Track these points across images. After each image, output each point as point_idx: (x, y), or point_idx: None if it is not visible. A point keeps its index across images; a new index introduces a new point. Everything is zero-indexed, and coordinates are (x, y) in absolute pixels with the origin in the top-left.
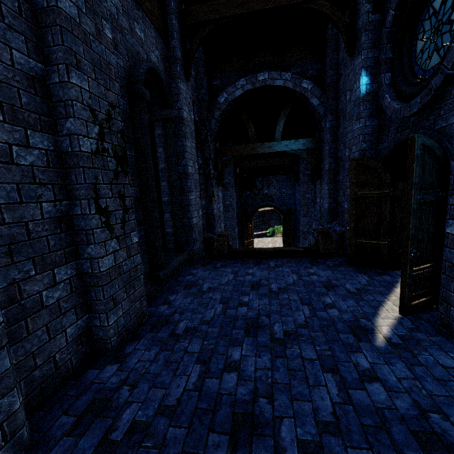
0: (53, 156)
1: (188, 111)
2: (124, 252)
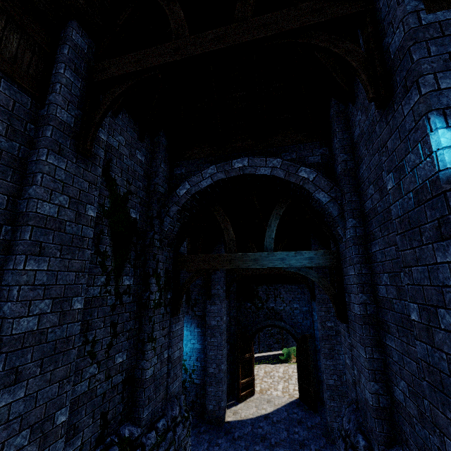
0: None
1: (70, 202)
2: None
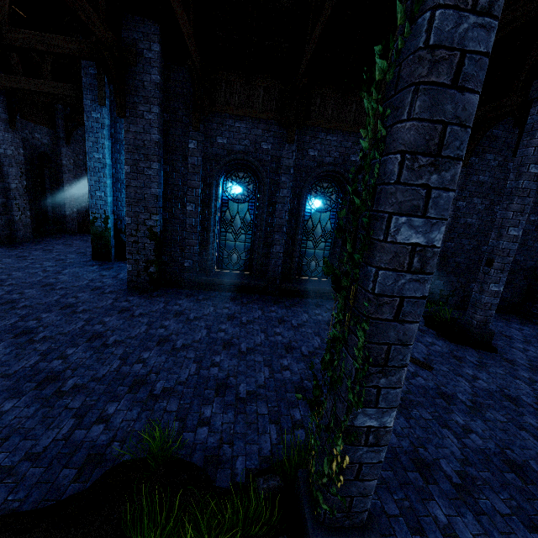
0: (3, 188)
1: (68, 160)
2: (24, 217)
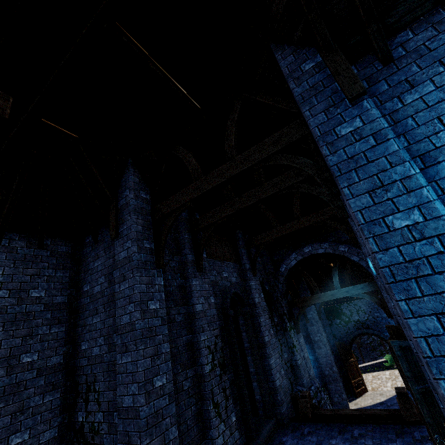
0: (195, 377)
1: (258, 295)
2: (228, 431)
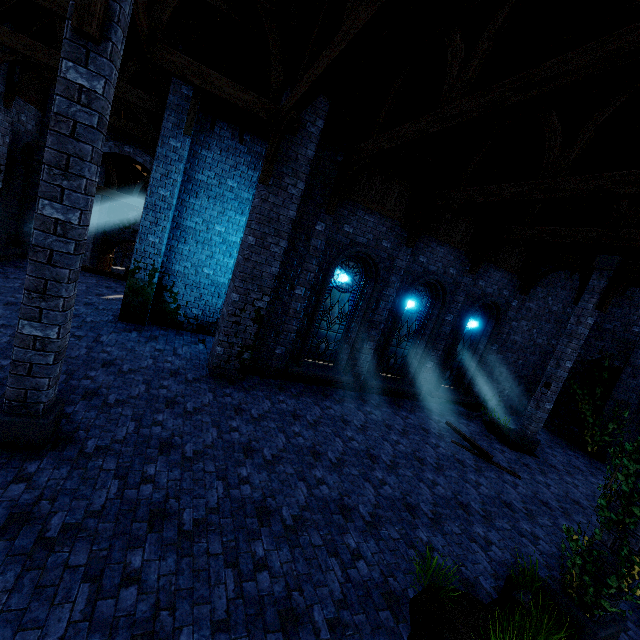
0: None
1: None
2: None
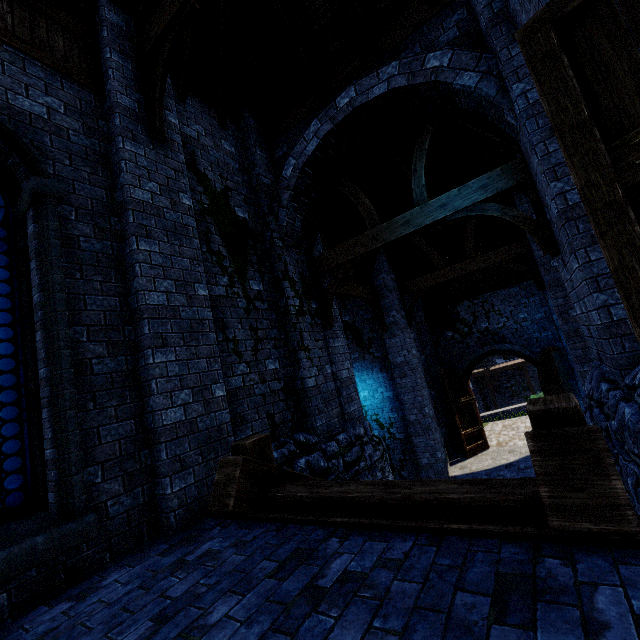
0: None
1: (161, 190)
2: None
